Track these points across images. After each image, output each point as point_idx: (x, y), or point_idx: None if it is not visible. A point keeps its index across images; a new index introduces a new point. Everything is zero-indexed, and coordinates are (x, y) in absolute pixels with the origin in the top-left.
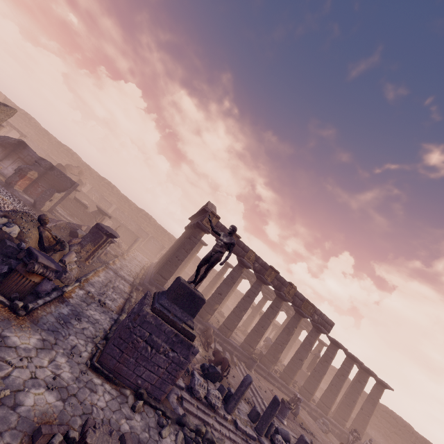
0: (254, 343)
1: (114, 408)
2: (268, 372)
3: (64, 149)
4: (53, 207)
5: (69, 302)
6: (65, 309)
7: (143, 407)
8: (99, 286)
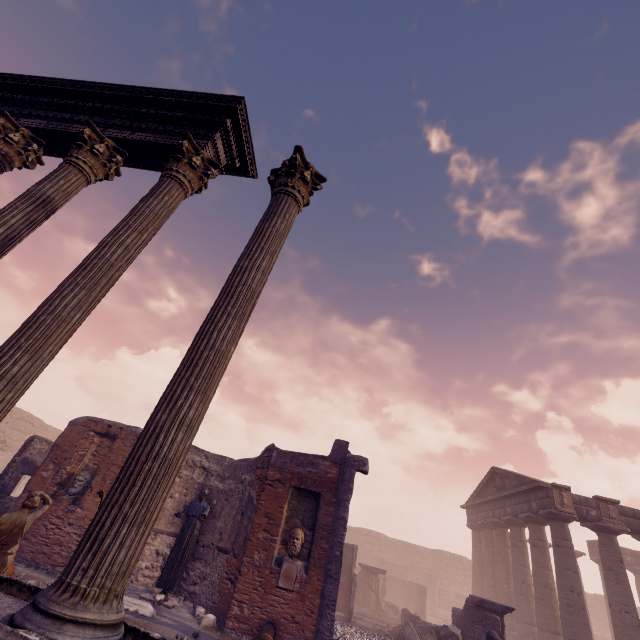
0: None
1: None
2: None
3: None
4: None
5: None
6: None
7: None
8: None
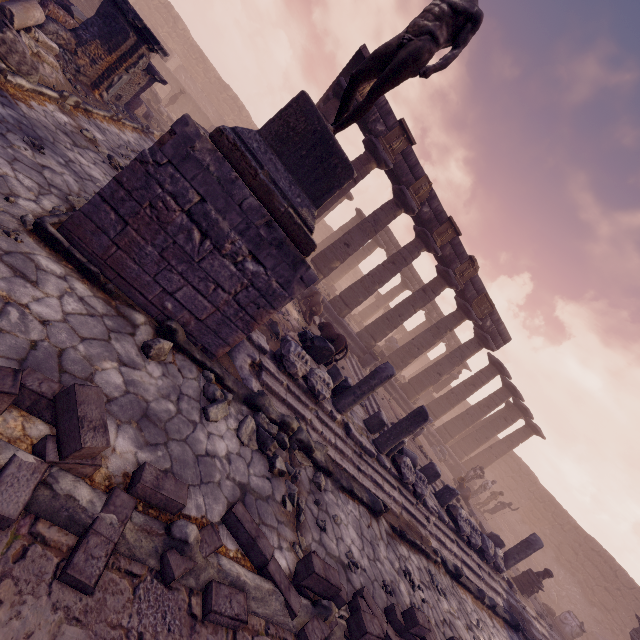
0: (379, 335)
1: (87, 332)
2: None
3: None
4: None
5: (16, 106)
6: None
7: (174, 357)
8: (118, 143)
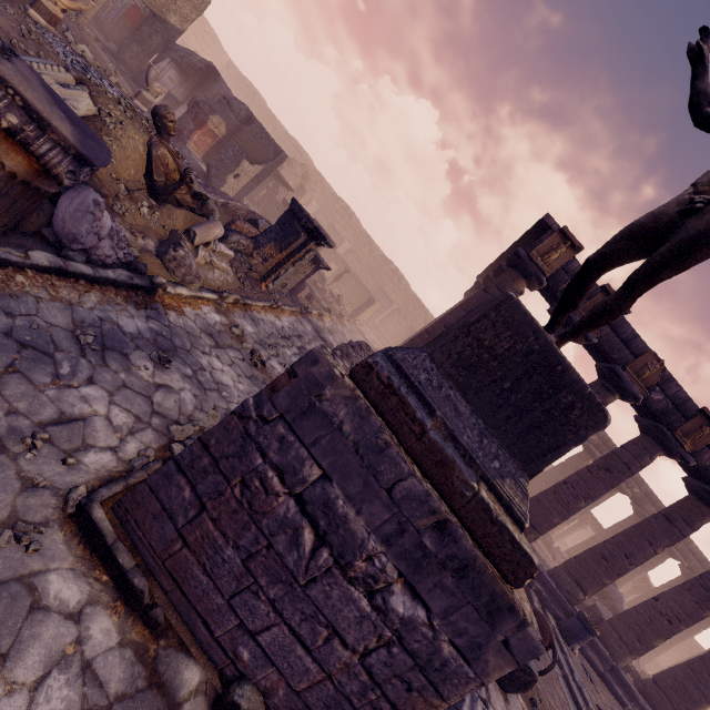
0: (591, 584)
1: None
2: (612, 665)
3: (291, 145)
4: (241, 194)
5: (165, 316)
6: (137, 321)
7: None
8: (269, 331)
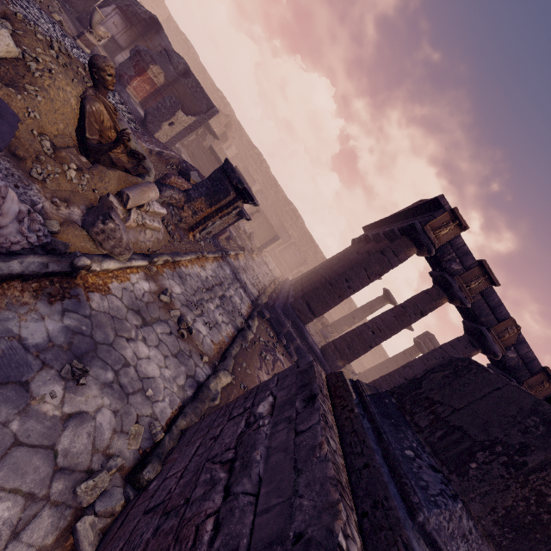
0: None
1: None
2: None
3: (217, 96)
4: (174, 140)
5: (86, 302)
6: (47, 322)
7: None
8: (195, 287)
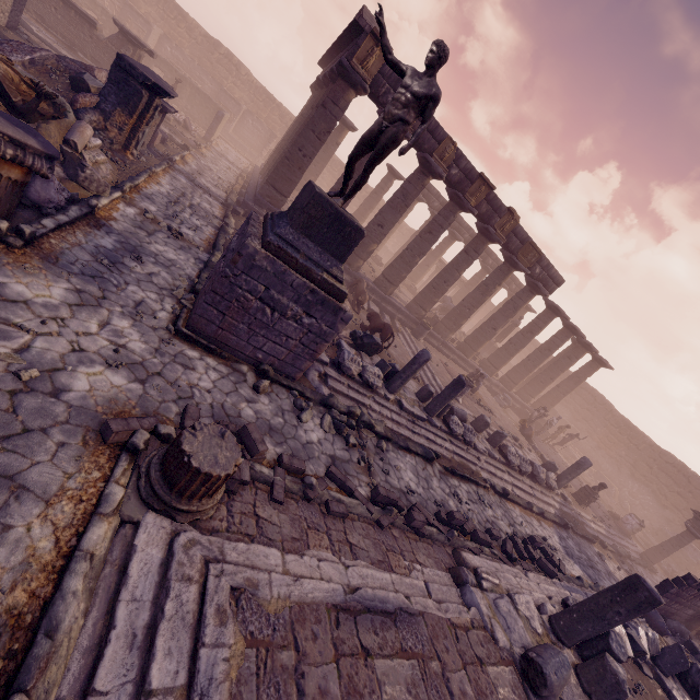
0: (428, 305)
1: (226, 389)
2: (442, 341)
3: None
4: (14, 14)
5: (111, 227)
6: (106, 239)
7: (271, 387)
8: (164, 203)
